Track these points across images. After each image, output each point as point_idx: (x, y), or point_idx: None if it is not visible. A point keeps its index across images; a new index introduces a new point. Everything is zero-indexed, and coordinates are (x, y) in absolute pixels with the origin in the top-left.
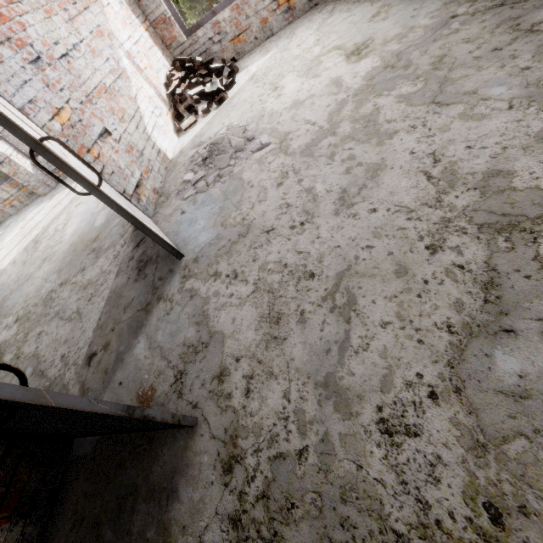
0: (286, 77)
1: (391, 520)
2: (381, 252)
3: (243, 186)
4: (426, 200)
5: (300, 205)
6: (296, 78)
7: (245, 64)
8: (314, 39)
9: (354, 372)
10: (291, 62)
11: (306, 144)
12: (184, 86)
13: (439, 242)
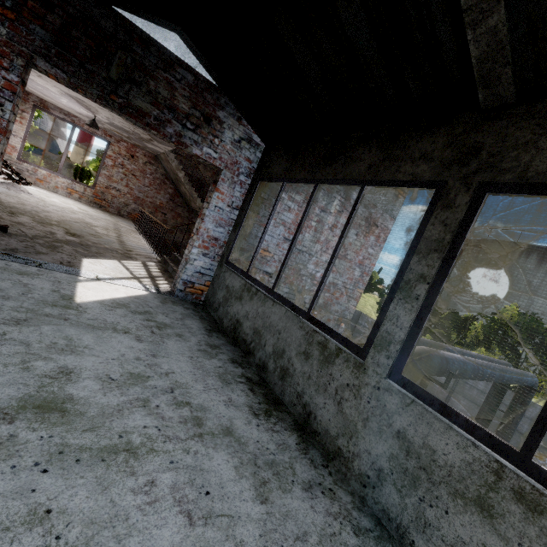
0: (55, 199)
1: (41, 216)
2: (61, 214)
3: (20, 195)
4: (76, 218)
5: (43, 205)
6: (59, 201)
7: (37, 188)
8: (73, 203)
9: (43, 213)
10: (60, 199)
11: (52, 204)
12: (2, 166)
13: (73, 219)
